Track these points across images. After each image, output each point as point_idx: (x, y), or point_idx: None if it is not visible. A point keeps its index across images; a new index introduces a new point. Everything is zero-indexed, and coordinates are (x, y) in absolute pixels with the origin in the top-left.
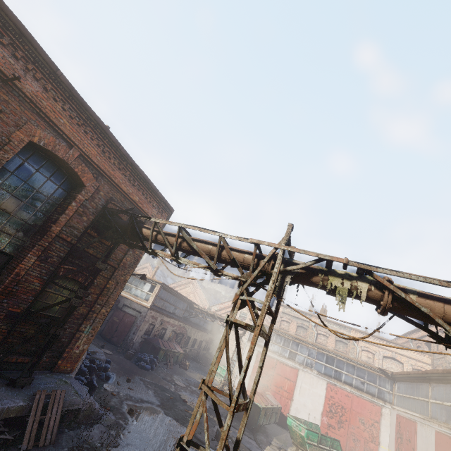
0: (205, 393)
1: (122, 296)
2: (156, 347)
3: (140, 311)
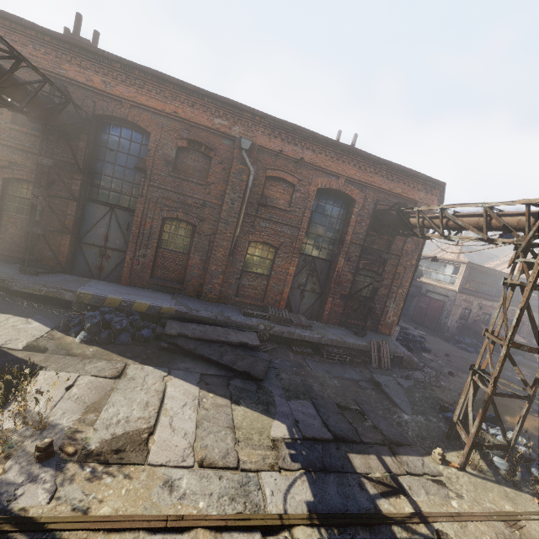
0: (488, 338)
1: (422, 282)
2: (477, 332)
3: (447, 295)
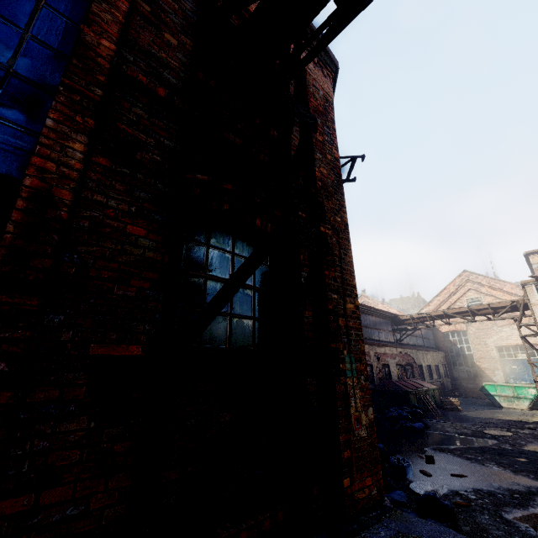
0: None
1: None
2: (397, 393)
3: None
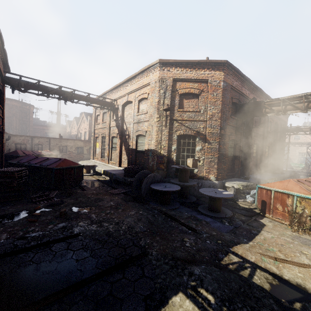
0: None
1: None
2: None
3: None
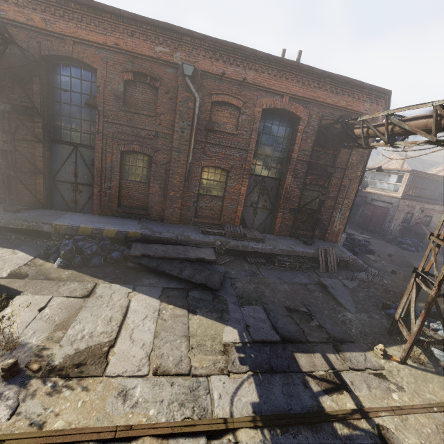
0: (433, 242)
1: (367, 192)
2: (419, 233)
3: (390, 202)
